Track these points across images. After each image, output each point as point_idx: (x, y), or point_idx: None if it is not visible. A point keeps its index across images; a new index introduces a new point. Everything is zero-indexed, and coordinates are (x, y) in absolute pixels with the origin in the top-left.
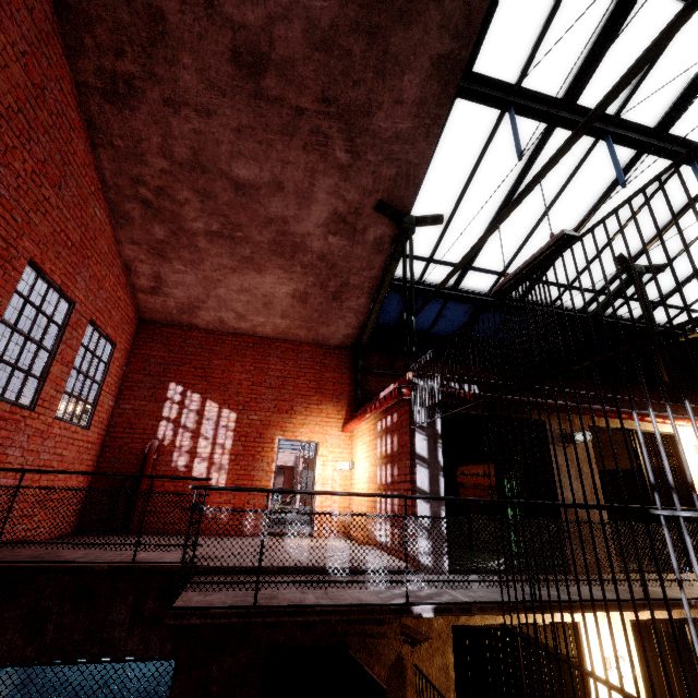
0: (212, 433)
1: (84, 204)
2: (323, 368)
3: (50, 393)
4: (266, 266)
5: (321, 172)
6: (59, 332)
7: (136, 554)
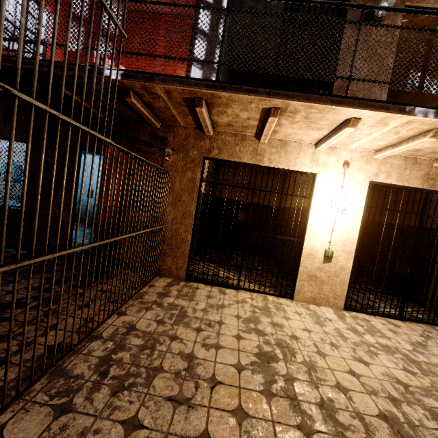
0: None
1: None
2: None
3: None
4: None
5: None
6: None
7: None
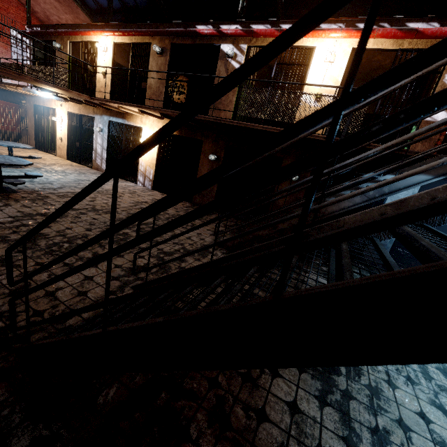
0: None
1: None
2: None
3: (4, 51)
4: None
5: None
6: None
7: None
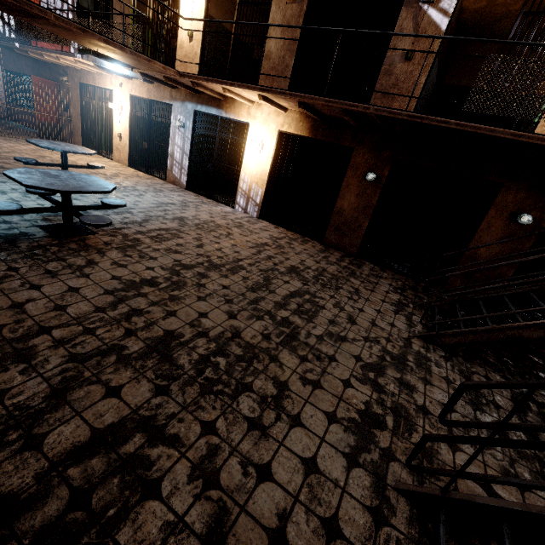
0: None
1: None
2: None
3: None
4: None
5: None
6: None
7: None
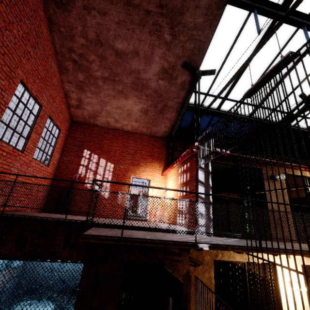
0: (102, 173)
1: (46, 59)
2: (153, 146)
3: (31, 146)
4: (129, 95)
5: (157, 46)
6: (35, 118)
7: (67, 217)
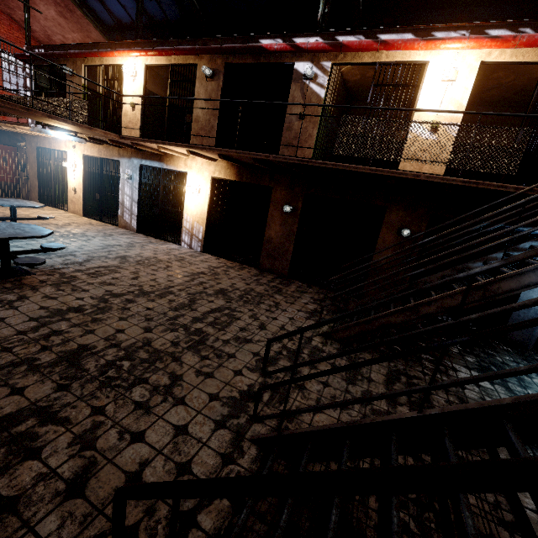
0: None
1: None
2: None
3: None
4: None
5: None
6: None
7: None
